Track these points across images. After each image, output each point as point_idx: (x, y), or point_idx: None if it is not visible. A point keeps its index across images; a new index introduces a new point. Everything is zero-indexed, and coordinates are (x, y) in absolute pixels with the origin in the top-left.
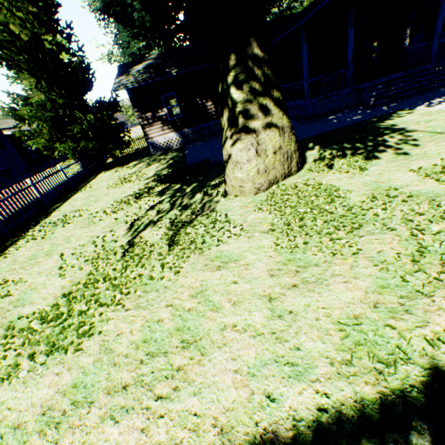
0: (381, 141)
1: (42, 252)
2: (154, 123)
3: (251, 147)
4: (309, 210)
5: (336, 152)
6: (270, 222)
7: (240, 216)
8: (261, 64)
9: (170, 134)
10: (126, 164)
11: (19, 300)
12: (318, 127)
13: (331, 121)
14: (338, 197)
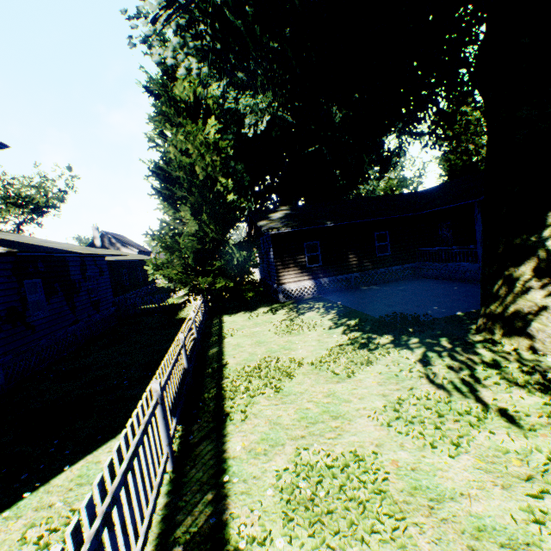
0: None
1: (316, 413)
2: (290, 268)
3: None
4: None
5: None
6: None
7: None
8: None
9: (306, 281)
10: (252, 309)
11: (422, 489)
12: None
13: None
14: None
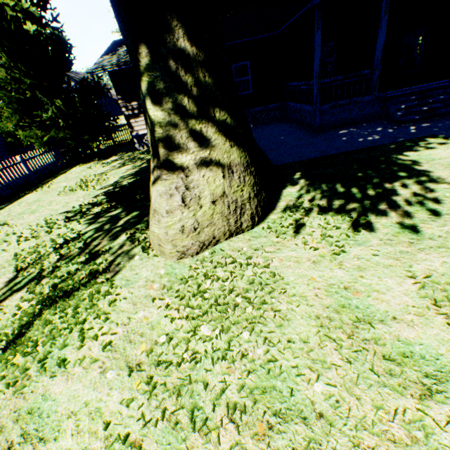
0: (388, 191)
1: None
2: (140, 114)
3: (175, 192)
4: (216, 335)
5: (321, 198)
6: (151, 342)
7: (131, 305)
8: (191, 65)
9: None
10: (107, 158)
11: None
12: (321, 145)
13: (340, 137)
14: (276, 311)
